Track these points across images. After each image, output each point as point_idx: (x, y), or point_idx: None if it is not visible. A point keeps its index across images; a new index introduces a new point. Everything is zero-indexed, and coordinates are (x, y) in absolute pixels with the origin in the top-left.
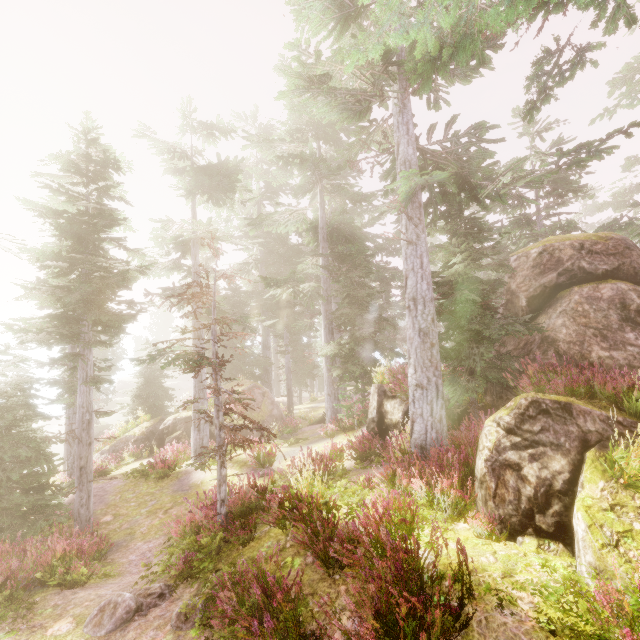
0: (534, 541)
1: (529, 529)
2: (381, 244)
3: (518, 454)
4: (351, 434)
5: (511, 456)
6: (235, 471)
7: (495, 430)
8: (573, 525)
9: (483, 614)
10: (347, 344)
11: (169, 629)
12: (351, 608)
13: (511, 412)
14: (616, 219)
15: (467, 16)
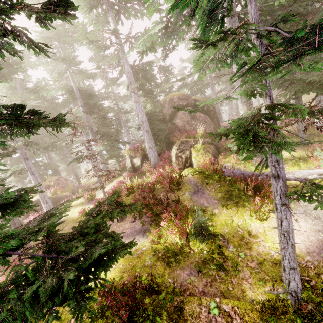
0: (187, 169)
1: (185, 167)
2: (98, 95)
3: (180, 154)
4: (119, 178)
5: (179, 155)
6: (80, 207)
7: (174, 151)
8: (192, 163)
9: (184, 179)
10: (106, 144)
11: (119, 222)
12: (165, 186)
13: (177, 145)
14: (182, 83)
15: (152, 42)
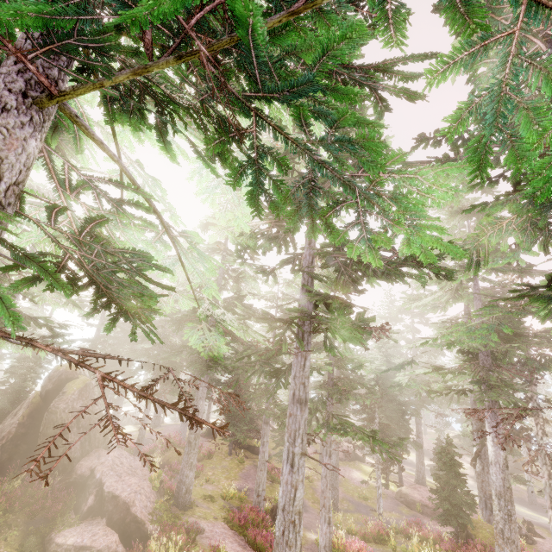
0: None
1: None
2: None
3: None
4: None
5: None
6: None
7: None
8: None
9: None
10: None
11: None
12: None
13: None
14: None
15: None
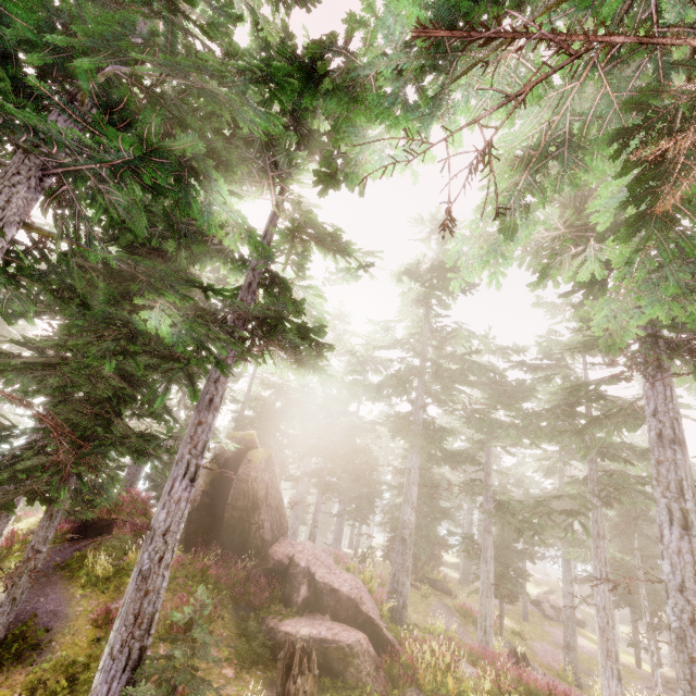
0: None
1: None
2: None
3: None
4: None
5: None
6: None
7: None
8: None
9: None
10: None
11: None
12: None
13: None
14: None
15: None
